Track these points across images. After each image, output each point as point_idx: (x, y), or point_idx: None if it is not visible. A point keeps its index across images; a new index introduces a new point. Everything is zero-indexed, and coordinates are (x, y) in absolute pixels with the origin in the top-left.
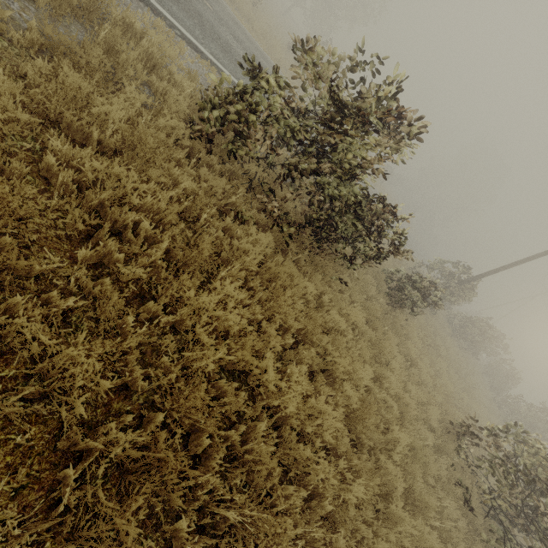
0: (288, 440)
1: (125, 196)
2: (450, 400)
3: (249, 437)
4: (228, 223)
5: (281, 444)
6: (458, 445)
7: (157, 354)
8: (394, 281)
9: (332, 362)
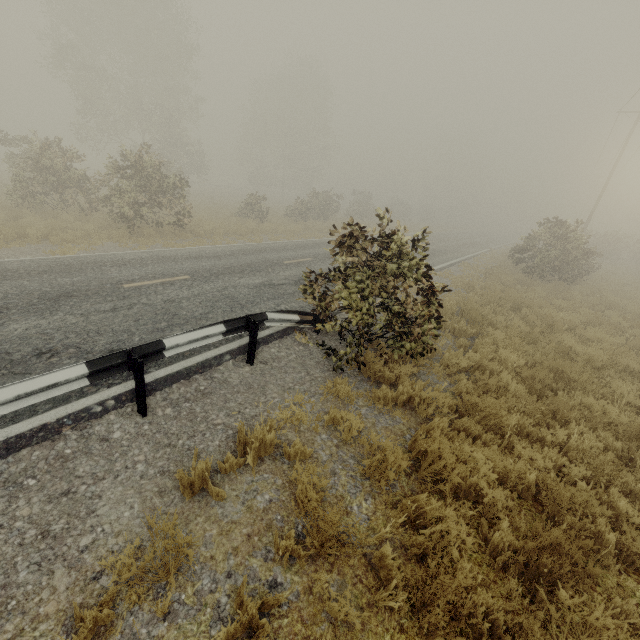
0: None
1: None
2: None
3: None
4: None
5: None
6: None
7: None
8: None
9: (628, 297)
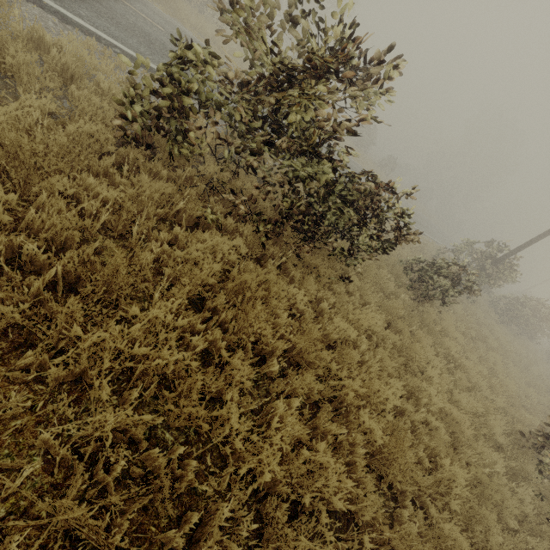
0: (275, 521)
1: (19, 219)
2: (515, 401)
3: (204, 532)
4: (178, 233)
5: (270, 525)
6: (539, 462)
7: (45, 428)
8: (415, 271)
9: (339, 386)
